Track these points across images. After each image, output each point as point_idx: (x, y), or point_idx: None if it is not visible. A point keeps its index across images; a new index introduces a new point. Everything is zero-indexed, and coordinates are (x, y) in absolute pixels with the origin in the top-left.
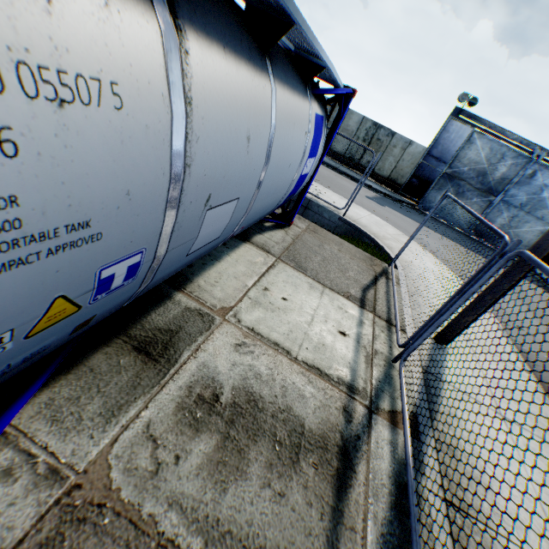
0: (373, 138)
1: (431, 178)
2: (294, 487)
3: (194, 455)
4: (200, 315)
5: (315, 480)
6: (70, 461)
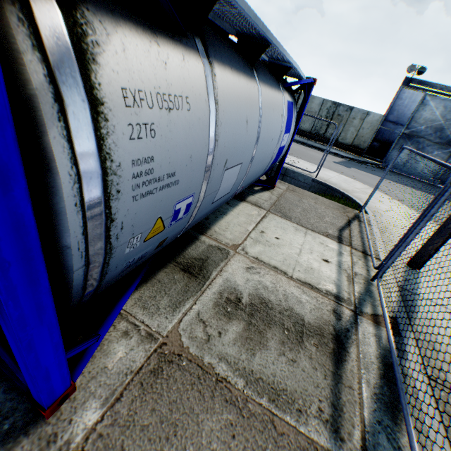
0: (334, 115)
1: (390, 140)
2: (302, 357)
3: (230, 333)
4: (219, 249)
5: (317, 355)
6: (157, 330)
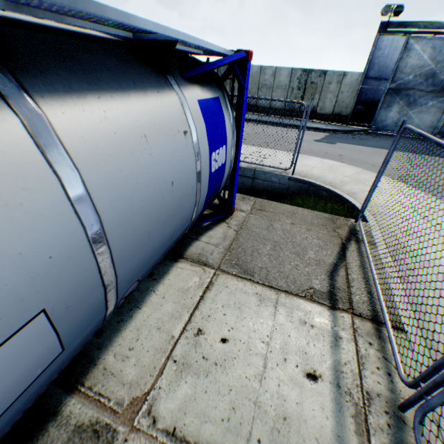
0: (307, 84)
1: (375, 99)
2: None
3: None
4: (95, 434)
5: None
6: None
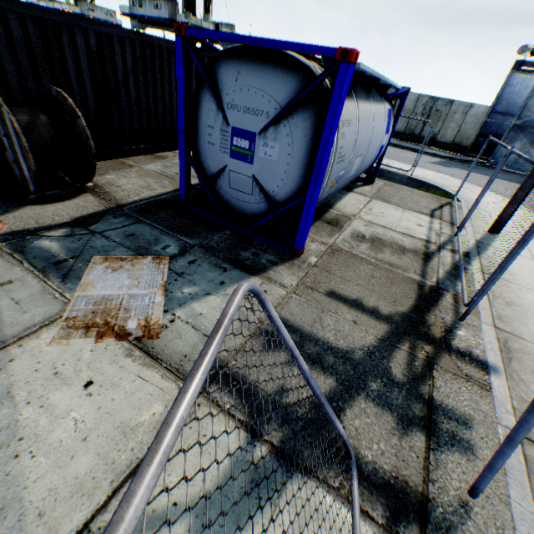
0: (431, 111)
1: (498, 134)
2: (404, 258)
3: (363, 246)
4: (344, 216)
5: (413, 258)
6: (326, 242)
